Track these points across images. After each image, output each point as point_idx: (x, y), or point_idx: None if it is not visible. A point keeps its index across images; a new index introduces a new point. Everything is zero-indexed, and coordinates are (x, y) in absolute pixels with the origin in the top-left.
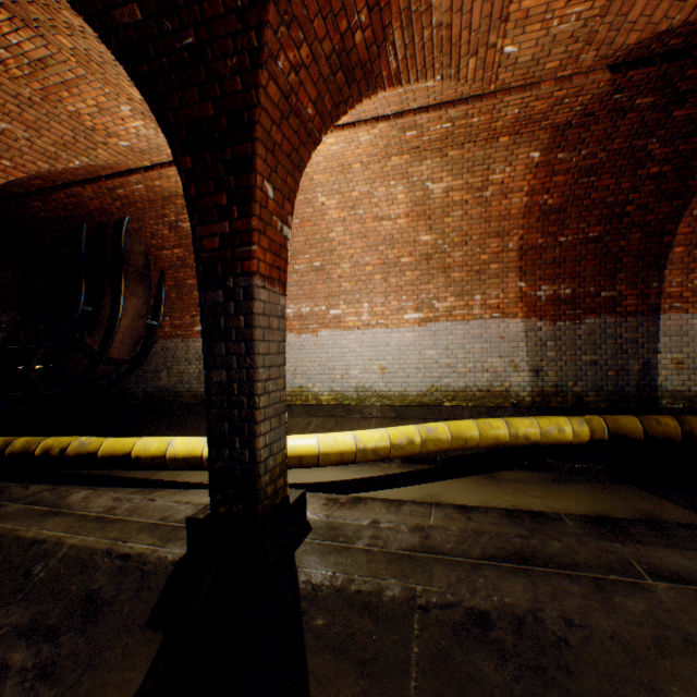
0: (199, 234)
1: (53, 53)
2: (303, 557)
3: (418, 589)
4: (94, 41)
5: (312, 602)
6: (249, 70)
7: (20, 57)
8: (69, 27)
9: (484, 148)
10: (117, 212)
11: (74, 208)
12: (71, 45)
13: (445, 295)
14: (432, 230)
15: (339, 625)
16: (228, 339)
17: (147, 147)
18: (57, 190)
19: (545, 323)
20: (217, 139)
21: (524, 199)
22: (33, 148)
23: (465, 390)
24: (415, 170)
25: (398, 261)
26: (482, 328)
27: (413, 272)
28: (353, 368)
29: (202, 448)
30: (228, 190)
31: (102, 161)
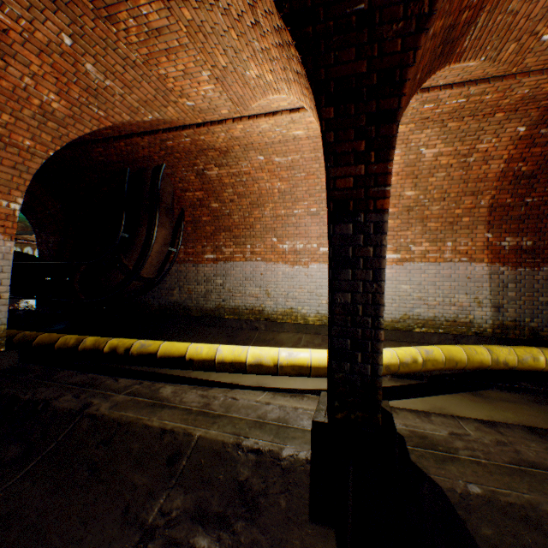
0: (332, 175)
1: (170, 24)
2: (422, 464)
3: None
4: (217, 14)
5: (467, 511)
6: (412, 33)
7: (142, 26)
8: (200, 1)
9: (479, 122)
10: (157, 160)
11: (126, 155)
12: (190, 17)
13: (421, 241)
14: (416, 187)
15: (508, 537)
16: (354, 266)
17: (206, 107)
18: (119, 139)
19: (507, 269)
20: (363, 94)
21: (501, 166)
22: (123, 103)
23: (434, 319)
24: (414, 137)
25: None
26: (452, 269)
27: (394, 221)
28: None
29: (245, 355)
30: (366, 137)
31: (168, 117)
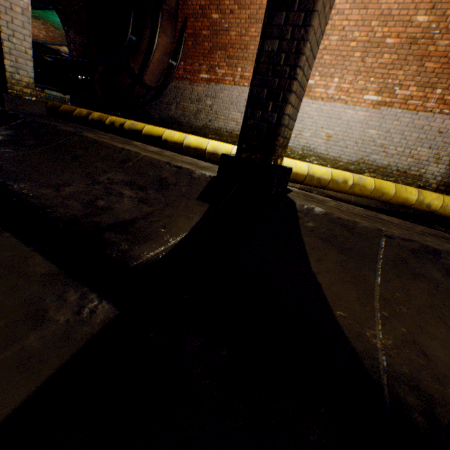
0: None
1: None
2: (293, 197)
3: (383, 229)
4: None
5: (305, 215)
6: None
7: None
8: None
9: None
10: None
11: None
12: None
13: (409, 84)
14: (433, 10)
15: (324, 229)
16: (289, 8)
17: None
18: None
19: None
20: None
21: None
22: None
23: (386, 168)
24: None
25: (382, 42)
26: (427, 121)
27: (390, 56)
28: (306, 132)
29: (206, 144)
30: None
31: None
